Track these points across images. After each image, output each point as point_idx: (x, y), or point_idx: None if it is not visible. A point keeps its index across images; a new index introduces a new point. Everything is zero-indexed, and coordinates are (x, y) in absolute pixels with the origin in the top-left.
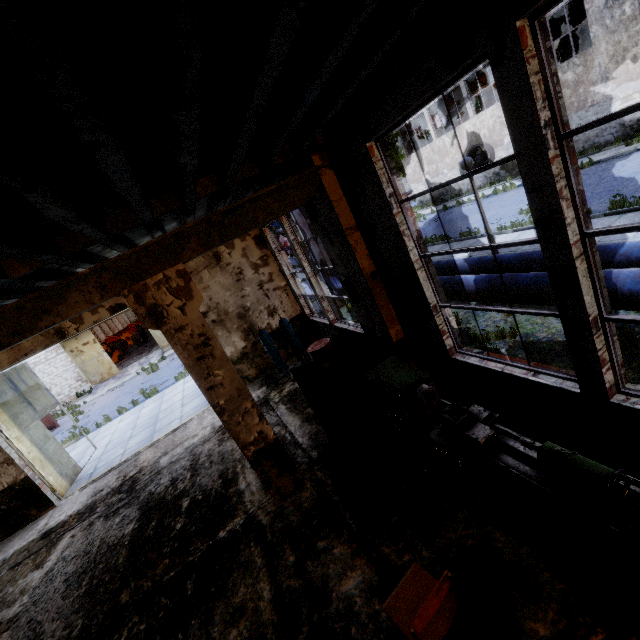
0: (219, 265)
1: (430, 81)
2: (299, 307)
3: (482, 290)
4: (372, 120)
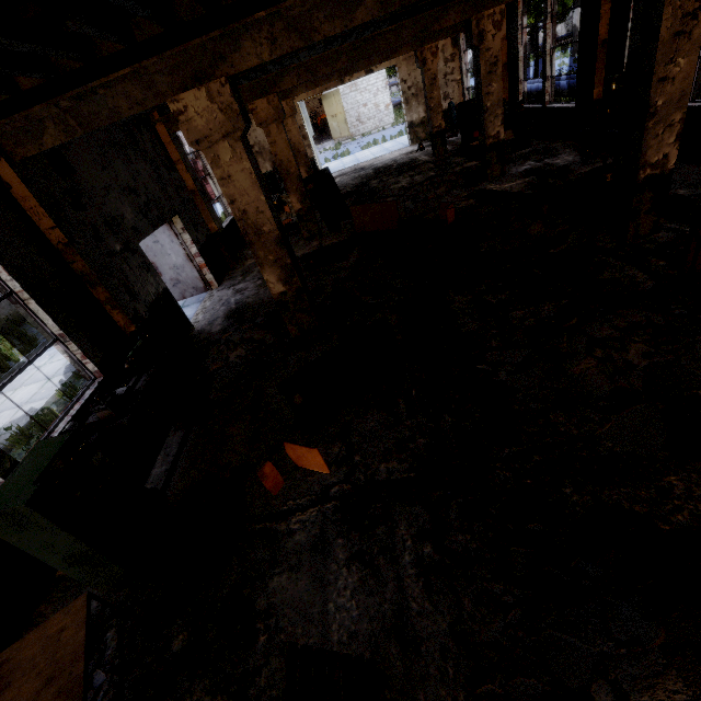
0: None
1: None
2: (462, 98)
3: (557, 89)
4: None
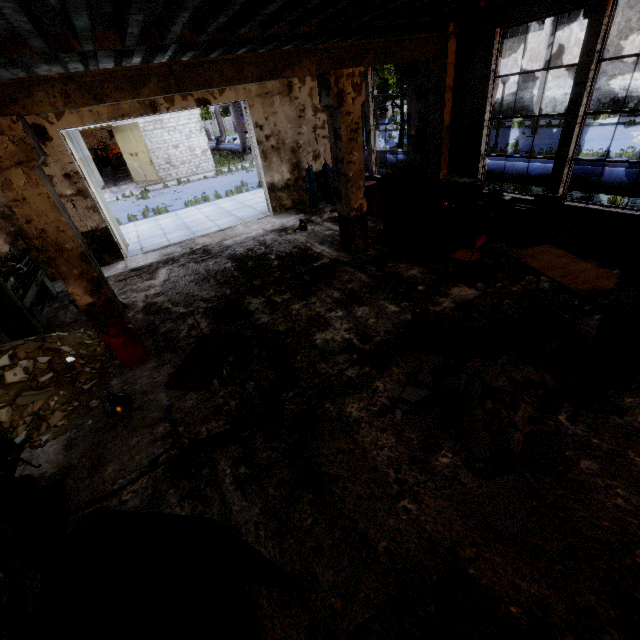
0: (289, 96)
1: (558, 6)
2: None
3: (491, 170)
4: (510, 14)
